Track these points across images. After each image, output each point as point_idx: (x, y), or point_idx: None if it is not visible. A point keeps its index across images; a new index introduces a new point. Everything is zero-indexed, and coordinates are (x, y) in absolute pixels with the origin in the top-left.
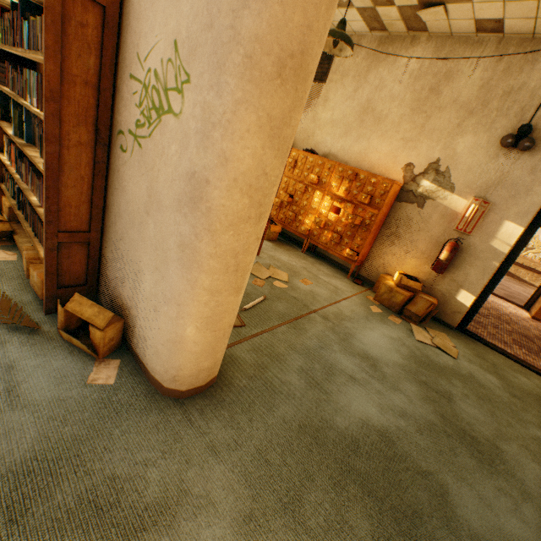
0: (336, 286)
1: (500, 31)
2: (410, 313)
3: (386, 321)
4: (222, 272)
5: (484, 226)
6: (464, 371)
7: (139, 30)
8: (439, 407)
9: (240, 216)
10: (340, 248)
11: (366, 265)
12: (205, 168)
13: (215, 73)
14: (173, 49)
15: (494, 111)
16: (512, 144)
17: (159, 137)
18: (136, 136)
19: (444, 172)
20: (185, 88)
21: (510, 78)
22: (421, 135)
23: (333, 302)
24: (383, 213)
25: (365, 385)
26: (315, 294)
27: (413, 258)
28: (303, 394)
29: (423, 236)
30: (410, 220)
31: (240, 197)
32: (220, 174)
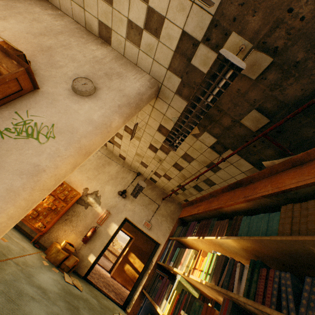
0: (24, 246)
1: (124, 160)
2: (65, 265)
3: (52, 270)
4: (23, 208)
5: (107, 223)
6: (85, 297)
7: (35, 106)
8: (74, 312)
9: (48, 187)
10: (35, 221)
11: (46, 235)
12: (47, 166)
13: (67, 144)
14: (51, 125)
15: (119, 181)
16: (121, 194)
17: (23, 142)
18: (2, 132)
19: (99, 196)
20: (51, 138)
21: (124, 174)
22: (95, 178)
23: (22, 255)
24: (68, 206)
25: (40, 301)
26: (11, 248)
27: (75, 234)
28: (5, 305)
29: (83, 222)
30: (79, 213)
31: (53, 180)
32: (52, 170)
